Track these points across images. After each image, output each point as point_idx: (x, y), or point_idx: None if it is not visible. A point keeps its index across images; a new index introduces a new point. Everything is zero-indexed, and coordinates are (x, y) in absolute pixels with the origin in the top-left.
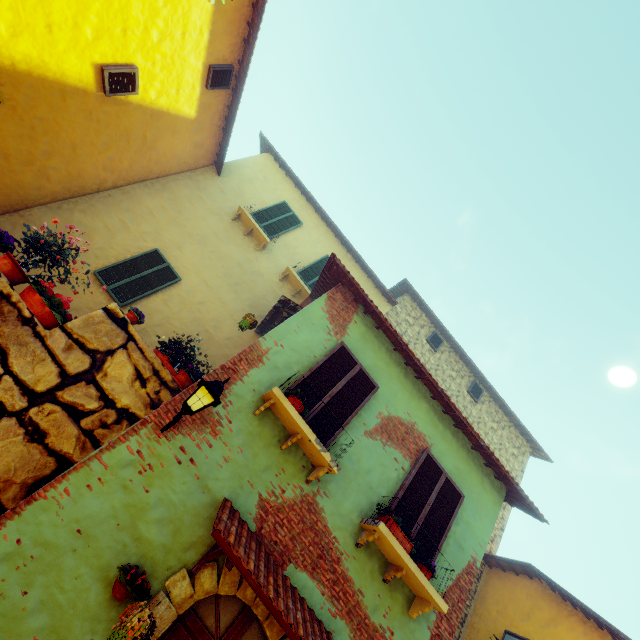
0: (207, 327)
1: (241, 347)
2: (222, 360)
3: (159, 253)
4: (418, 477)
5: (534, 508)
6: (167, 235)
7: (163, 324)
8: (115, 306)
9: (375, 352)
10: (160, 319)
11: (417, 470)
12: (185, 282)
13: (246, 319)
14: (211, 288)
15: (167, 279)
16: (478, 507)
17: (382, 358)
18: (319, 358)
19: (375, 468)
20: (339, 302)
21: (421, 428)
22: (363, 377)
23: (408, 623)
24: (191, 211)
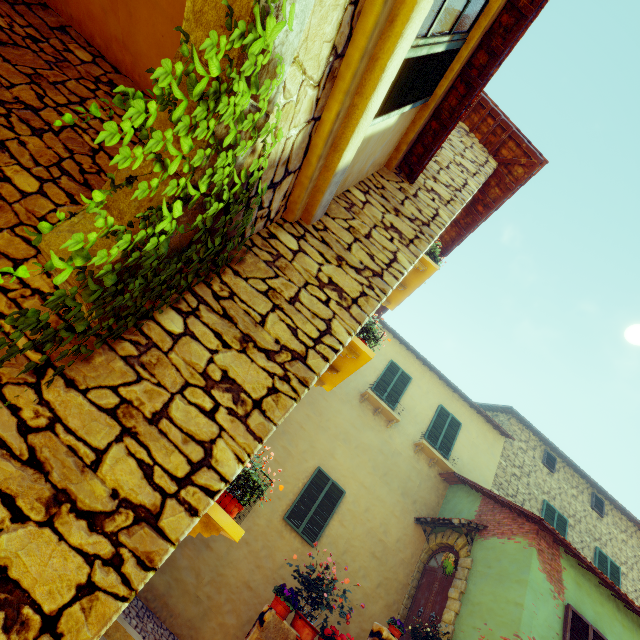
0: (379, 535)
1: (410, 545)
2: (401, 567)
3: (322, 471)
4: None
5: None
6: (320, 446)
7: (347, 549)
8: (386, 632)
9: (589, 595)
10: (343, 544)
11: None
12: (348, 492)
13: (449, 563)
14: (368, 489)
15: (336, 497)
16: None
17: (596, 599)
18: (560, 633)
19: None
20: (546, 551)
21: None
22: (597, 638)
23: None
24: (328, 408)
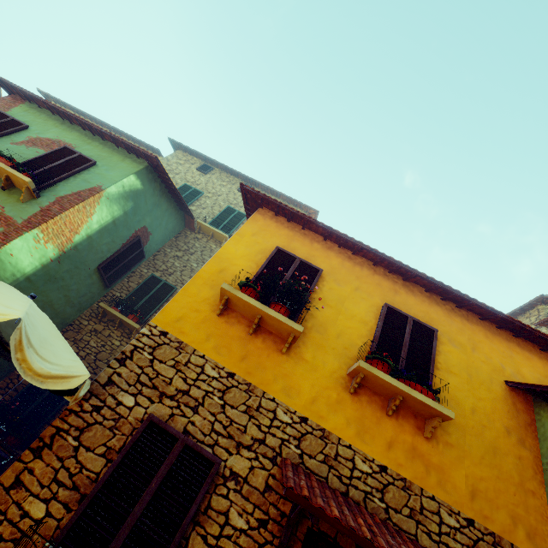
0: None
1: None
2: None
3: None
4: (52, 155)
5: (147, 153)
6: None
7: None
8: None
9: (35, 116)
10: None
11: (51, 152)
12: None
13: None
14: None
15: None
16: (114, 169)
17: (41, 118)
18: None
19: (15, 155)
20: (8, 100)
21: (69, 142)
22: (15, 122)
23: (21, 205)
24: None
